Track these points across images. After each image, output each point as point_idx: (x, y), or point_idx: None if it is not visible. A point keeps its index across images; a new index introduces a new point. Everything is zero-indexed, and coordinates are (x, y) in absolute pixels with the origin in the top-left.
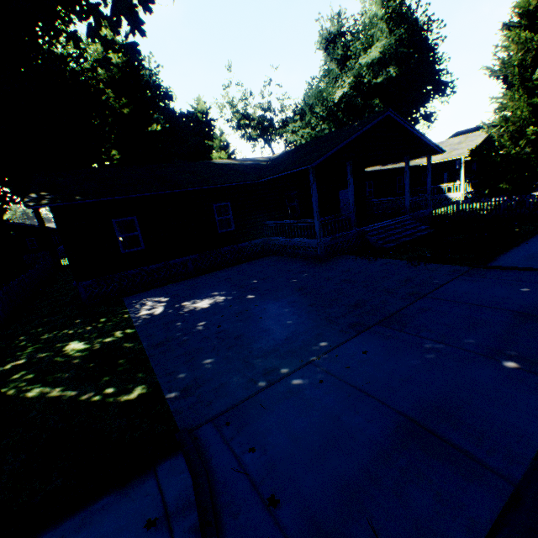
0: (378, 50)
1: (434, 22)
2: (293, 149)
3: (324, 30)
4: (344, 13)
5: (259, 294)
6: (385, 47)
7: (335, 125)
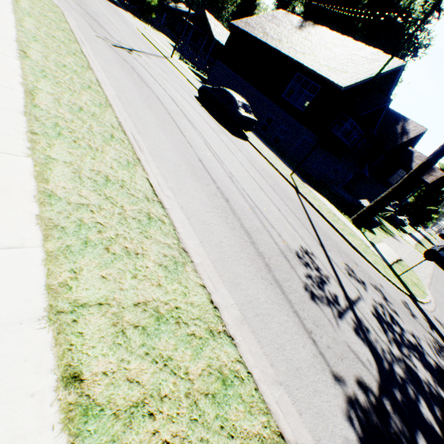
0: None
1: None
2: None
3: None
4: None
5: None
6: None
7: None
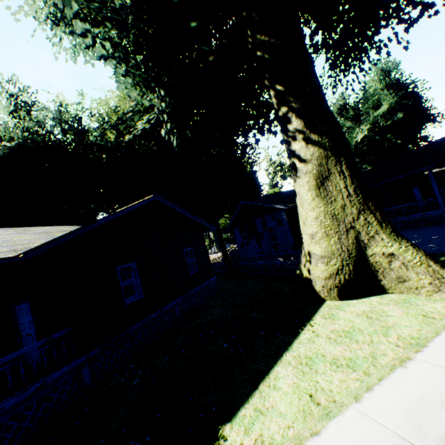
0: (385, 105)
1: (416, 82)
2: (373, 168)
3: (336, 104)
4: (344, 92)
5: (439, 235)
6: (390, 103)
7: (360, 156)
